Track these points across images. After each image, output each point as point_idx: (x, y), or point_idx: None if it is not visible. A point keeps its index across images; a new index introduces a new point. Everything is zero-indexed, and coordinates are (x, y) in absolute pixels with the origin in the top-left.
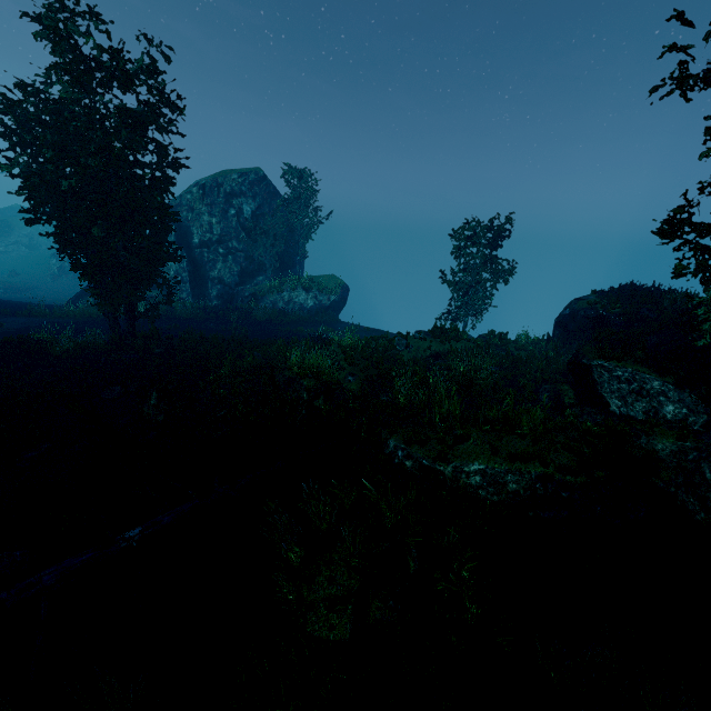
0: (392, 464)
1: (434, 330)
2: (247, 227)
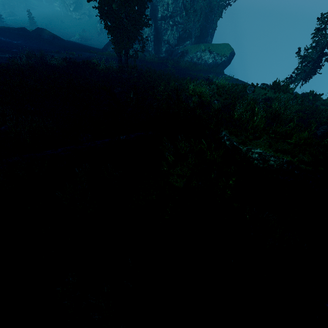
0: (220, 142)
1: (273, 84)
2: (186, 7)
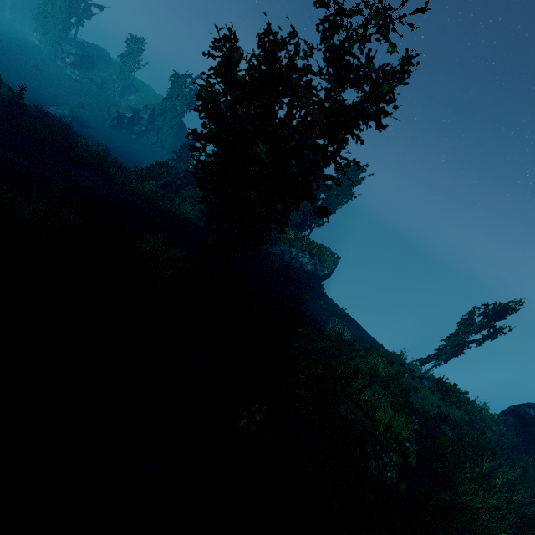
0: None
1: (438, 383)
2: None
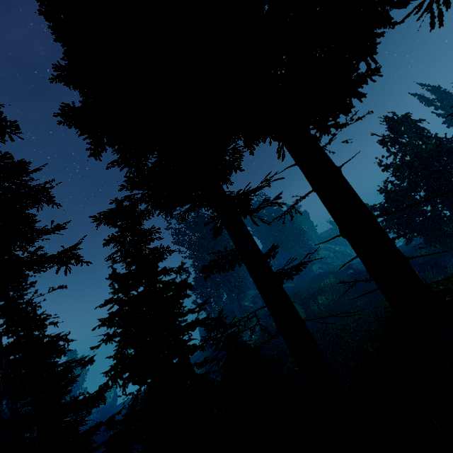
0: None
1: None
2: None
